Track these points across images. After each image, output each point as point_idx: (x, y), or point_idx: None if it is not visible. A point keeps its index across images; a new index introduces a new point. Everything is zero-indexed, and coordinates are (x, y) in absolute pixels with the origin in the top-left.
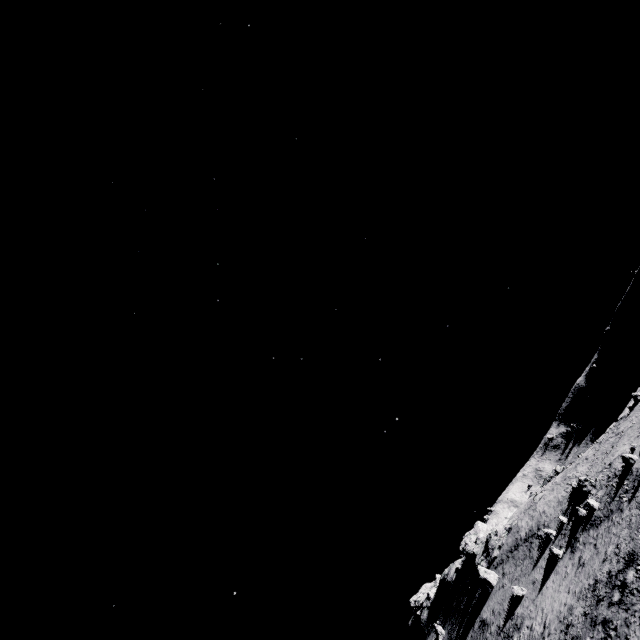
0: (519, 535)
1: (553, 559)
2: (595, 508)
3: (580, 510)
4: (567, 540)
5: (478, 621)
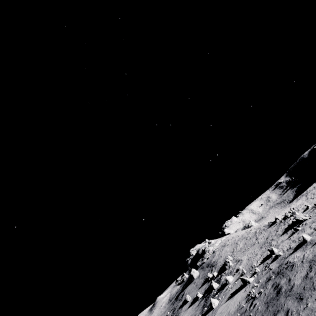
0: (212, 260)
1: (196, 298)
2: (214, 289)
3: (212, 283)
4: (206, 290)
5: (184, 291)
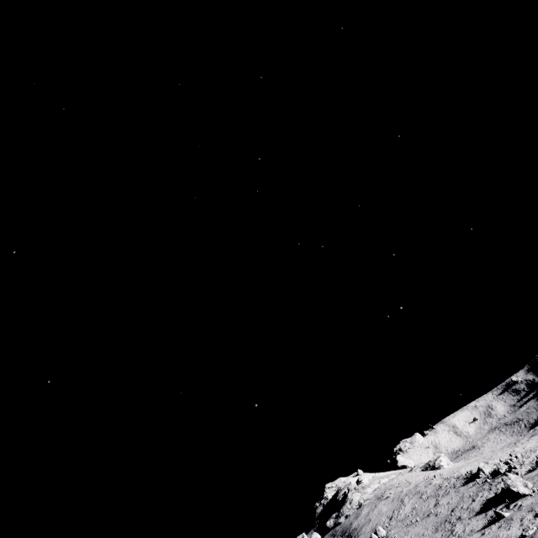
0: (353, 522)
1: None
2: None
3: None
4: None
5: None
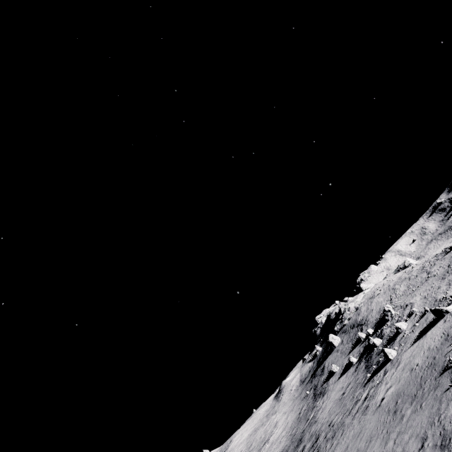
0: (357, 318)
1: (349, 364)
2: (376, 346)
3: (371, 340)
4: (362, 352)
5: (323, 364)
